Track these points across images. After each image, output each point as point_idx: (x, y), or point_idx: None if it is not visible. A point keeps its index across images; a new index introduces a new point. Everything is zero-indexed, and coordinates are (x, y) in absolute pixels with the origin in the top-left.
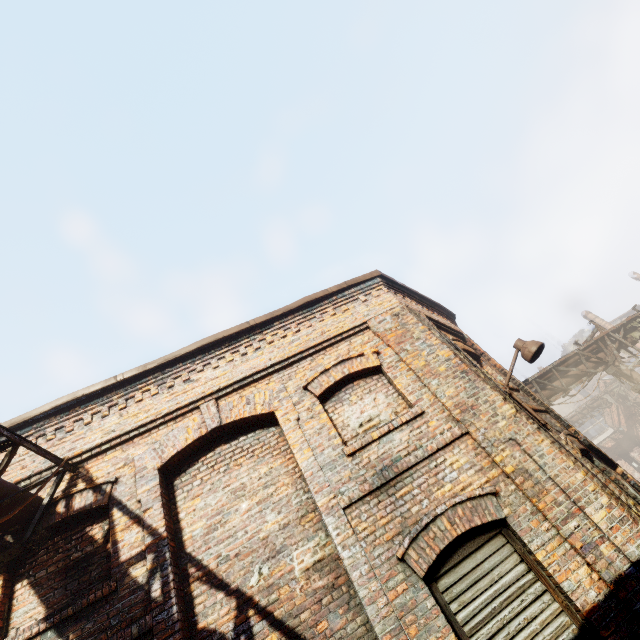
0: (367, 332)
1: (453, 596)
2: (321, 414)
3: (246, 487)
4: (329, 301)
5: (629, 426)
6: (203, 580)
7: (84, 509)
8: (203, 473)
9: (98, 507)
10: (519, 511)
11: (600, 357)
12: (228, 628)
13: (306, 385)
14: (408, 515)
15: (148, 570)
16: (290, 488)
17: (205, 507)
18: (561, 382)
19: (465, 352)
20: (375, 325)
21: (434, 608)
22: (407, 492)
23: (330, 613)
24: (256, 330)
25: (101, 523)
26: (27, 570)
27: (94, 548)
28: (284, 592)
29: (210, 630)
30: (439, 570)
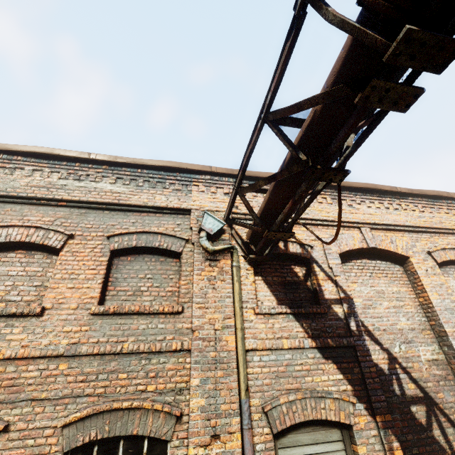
0: None
1: None
2: (440, 275)
3: (385, 293)
4: (446, 202)
5: None
6: (366, 333)
7: (296, 254)
8: (356, 270)
9: (301, 257)
10: None
11: None
12: (384, 367)
13: (432, 251)
14: None
15: (345, 312)
16: (413, 309)
17: (360, 292)
18: None
19: None
20: None
21: None
22: None
23: (445, 391)
24: (396, 195)
25: (300, 267)
26: (259, 271)
27: (298, 280)
28: (416, 365)
29: (374, 363)
30: None
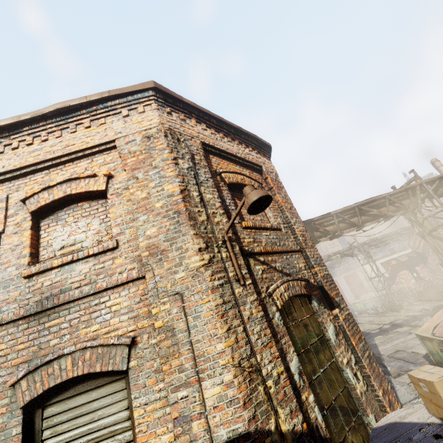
0: (114, 152)
1: (51, 424)
2: (25, 231)
3: None
4: (87, 111)
5: (424, 250)
6: None
7: None
8: None
9: None
10: (145, 366)
11: (404, 203)
12: None
13: (23, 199)
14: (44, 346)
15: None
16: None
17: None
18: (359, 219)
19: (215, 188)
20: (121, 145)
21: (17, 436)
22: (56, 324)
23: None
24: (3, 133)
25: None
26: None
27: None
28: None
29: None
30: (51, 399)
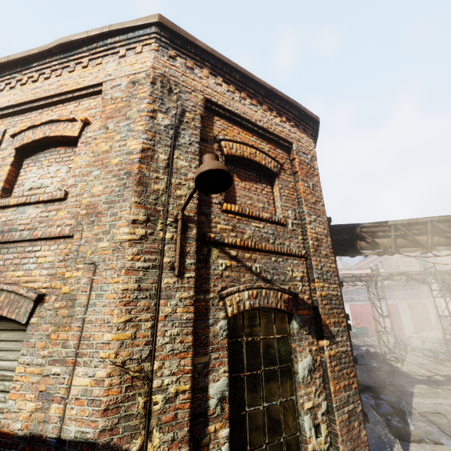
0: (100, 97)
1: None
2: (6, 166)
3: None
4: (87, 48)
5: None
6: None
7: None
8: None
9: None
10: (41, 327)
11: None
12: None
13: (12, 135)
14: None
15: None
16: None
17: None
18: (428, 239)
19: (198, 156)
20: (106, 89)
21: None
22: None
23: None
24: (18, 68)
25: None
26: None
27: None
28: None
29: None
30: None
